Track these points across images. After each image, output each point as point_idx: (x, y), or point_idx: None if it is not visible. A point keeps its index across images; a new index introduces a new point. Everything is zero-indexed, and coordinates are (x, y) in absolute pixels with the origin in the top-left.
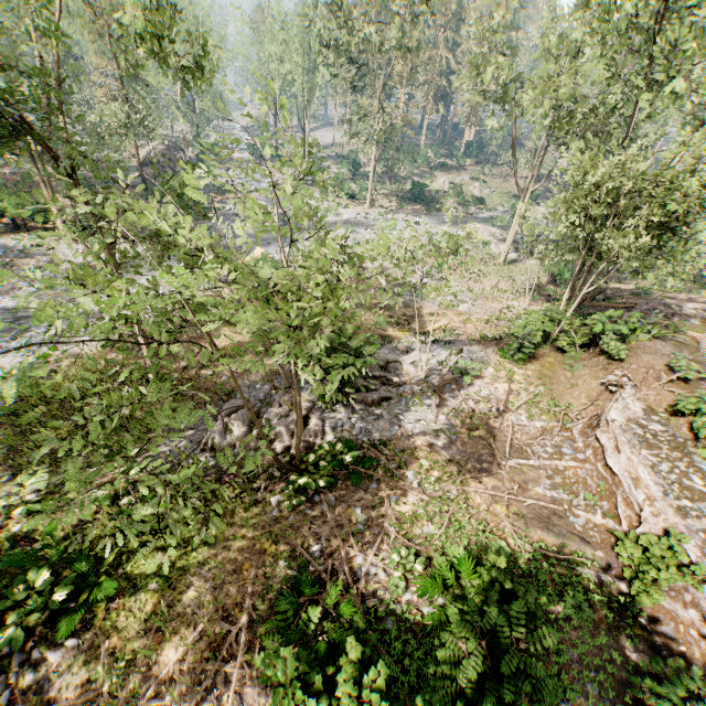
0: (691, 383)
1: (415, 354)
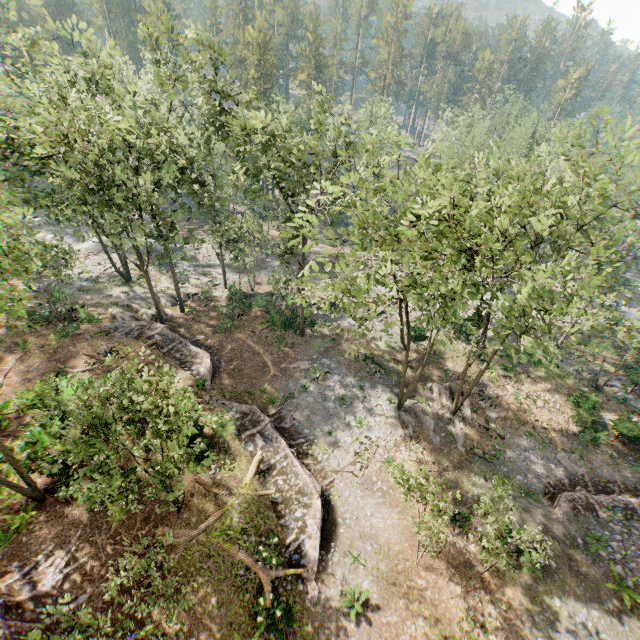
0: None
1: None
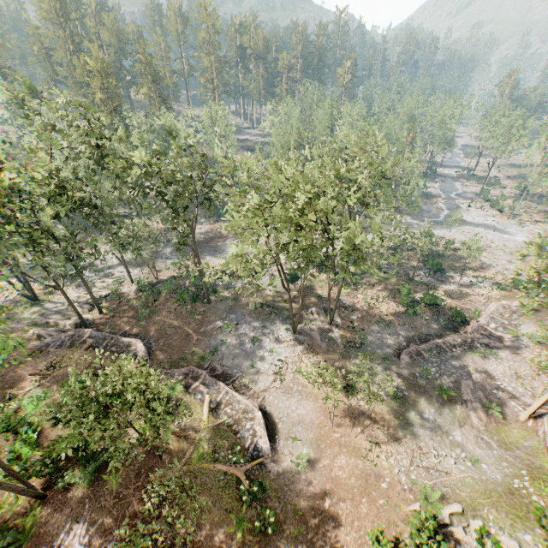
0: (545, 308)
1: (464, 277)
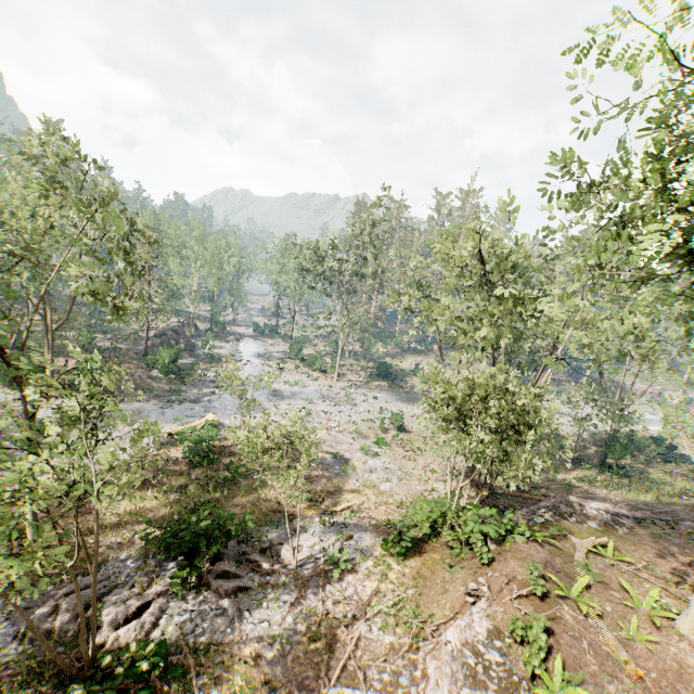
0: (548, 600)
1: (304, 537)
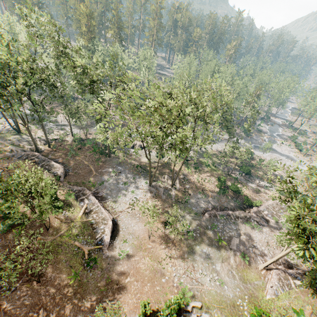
0: None
1: (262, 182)
